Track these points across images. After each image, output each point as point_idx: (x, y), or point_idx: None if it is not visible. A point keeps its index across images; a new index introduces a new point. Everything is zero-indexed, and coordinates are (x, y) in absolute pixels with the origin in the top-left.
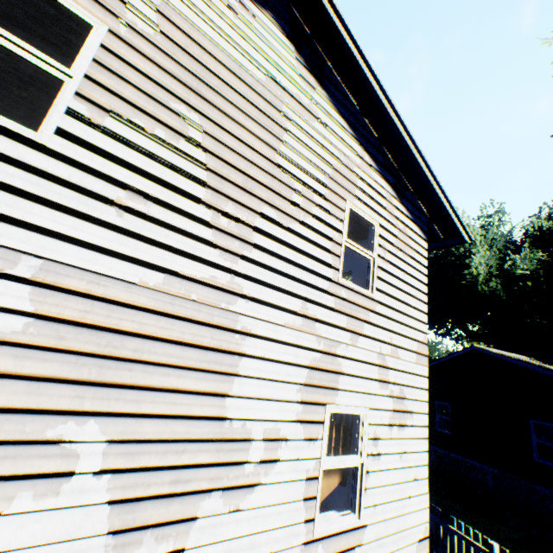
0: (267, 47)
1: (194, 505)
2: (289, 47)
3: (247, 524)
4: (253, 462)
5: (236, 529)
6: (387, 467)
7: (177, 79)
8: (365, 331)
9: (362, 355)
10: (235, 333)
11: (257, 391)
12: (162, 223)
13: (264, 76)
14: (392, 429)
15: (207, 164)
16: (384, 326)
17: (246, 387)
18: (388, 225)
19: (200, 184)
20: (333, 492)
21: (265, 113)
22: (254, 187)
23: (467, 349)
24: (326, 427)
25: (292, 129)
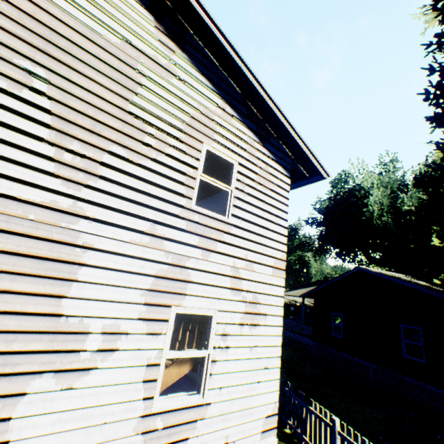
0: (124, 17)
1: (24, 383)
2: (148, 17)
3: (81, 400)
4: (90, 351)
5: (68, 403)
6: (236, 357)
7: (23, 40)
8: (218, 248)
9: (214, 268)
10: (76, 247)
11: (98, 294)
12: (0, 156)
13: (119, 40)
14: (243, 327)
15: (53, 110)
16: (240, 245)
17: (86, 291)
18: (249, 164)
19: (44, 126)
20: (182, 377)
21: (119, 70)
22: (103, 130)
23: (354, 270)
24: (170, 324)
25: (148, 84)
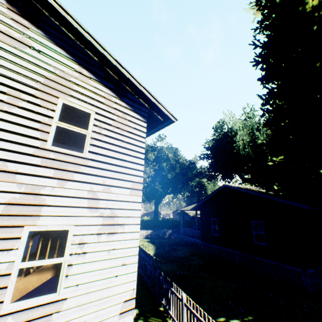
0: None
1: None
2: None
3: None
4: None
5: None
6: (94, 260)
7: None
8: (75, 178)
9: (71, 193)
10: None
11: None
12: None
13: None
14: (101, 236)
15: None
16: (98, 174)
17: None
18: (106, 113)
19: None
20: (41, 281)
21: None
22: None
23: (222, 186)
24: (23, 240)
25: None
